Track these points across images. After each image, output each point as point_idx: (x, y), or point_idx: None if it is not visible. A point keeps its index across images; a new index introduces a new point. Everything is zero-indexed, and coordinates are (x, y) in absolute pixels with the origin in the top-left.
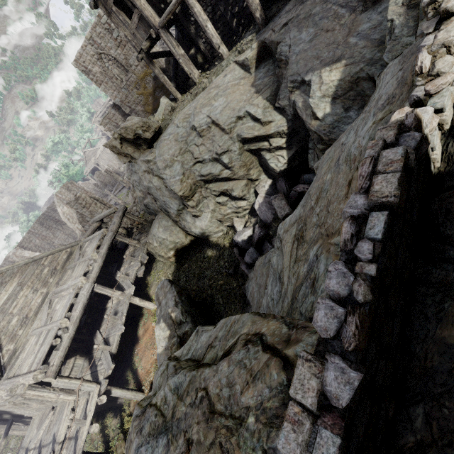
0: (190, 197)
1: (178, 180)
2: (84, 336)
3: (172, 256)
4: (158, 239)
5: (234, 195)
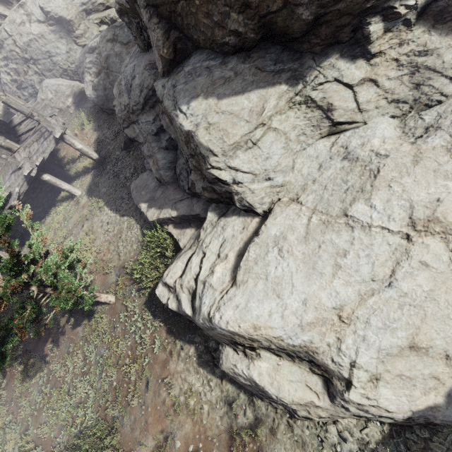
0: (77, 26)
1: (64, 8)
2: (5, 136)
3: (70, 105)
4: (52, 88)
5: (111, 17)
